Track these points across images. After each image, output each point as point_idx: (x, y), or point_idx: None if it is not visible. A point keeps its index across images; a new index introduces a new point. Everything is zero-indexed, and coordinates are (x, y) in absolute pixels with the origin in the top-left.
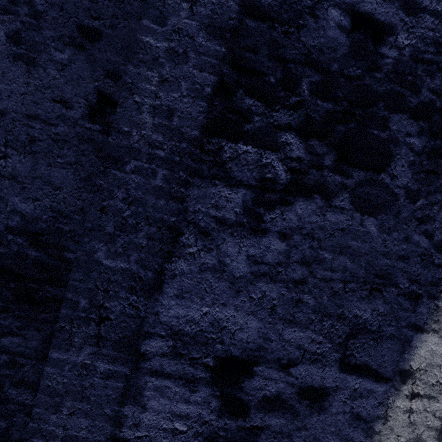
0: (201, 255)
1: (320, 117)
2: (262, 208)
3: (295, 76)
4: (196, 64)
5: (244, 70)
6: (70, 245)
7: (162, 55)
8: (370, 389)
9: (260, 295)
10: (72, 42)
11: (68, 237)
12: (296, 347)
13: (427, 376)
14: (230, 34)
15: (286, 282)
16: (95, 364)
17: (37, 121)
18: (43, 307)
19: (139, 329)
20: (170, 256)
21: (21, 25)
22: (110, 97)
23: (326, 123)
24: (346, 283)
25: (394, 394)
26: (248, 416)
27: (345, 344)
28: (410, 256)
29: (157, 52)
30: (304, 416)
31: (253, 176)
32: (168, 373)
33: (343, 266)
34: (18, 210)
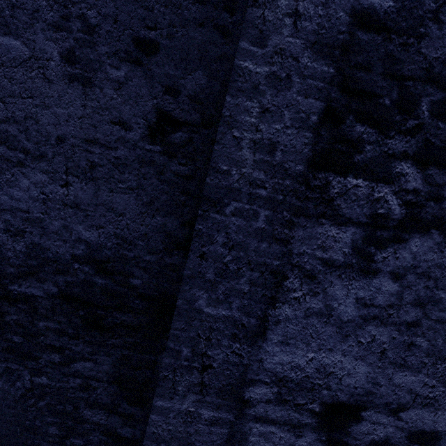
0: (306, 299)
1: (441, 142)
2: (373, 247)
3: (414, 95)
4: (300, 89)
5: (354, 92)
6: (135, 271)
7: (263, 82)
8: None
9: (369, 339)
10: (128, 57)
11: (133, 264)
12: (407, 392)
13: None
14: (339, 52)
15: (397, 325)
16: (199, 411)
17: (96, 146)
18: (112, 333)
19: (243, 376)
20: (273, 302)
21: (74, 43)
22: (170, 114)
23: None
24: None
25: None
26: None
27: None
28: None
29: (256, 78)
30: None
31: (363, 212)
32: (272, 419)
33: None
34: (83, 239)
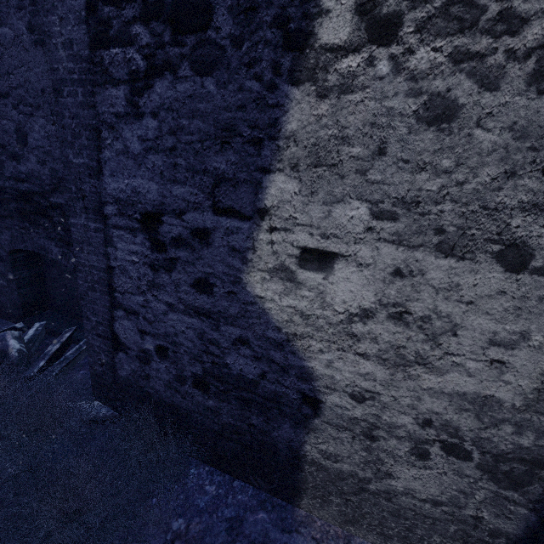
0: (114, 144)
1: None
2: (137, 97)
3: None
4: None
5: None
6: None
7: None
8: (238, 227)
9: (152, 165)
10: None
11: None
12: (182, 200)
13: (280, 212)
14: None
15: (164, 152)
16: (89, 224)
17: None
18: None
19: (100, 200)
20: (100, 149)
21: (30, 16)
22: None
23: (157, 2)
24: (203, 142)
25: (256, 230)
26: (167, 251)
27: (213, 193)
28: (247, 104)
29: None
30: (199, 250)
31: (125, 73)
32: (120, 226)
33: (198, 128)
34: None
